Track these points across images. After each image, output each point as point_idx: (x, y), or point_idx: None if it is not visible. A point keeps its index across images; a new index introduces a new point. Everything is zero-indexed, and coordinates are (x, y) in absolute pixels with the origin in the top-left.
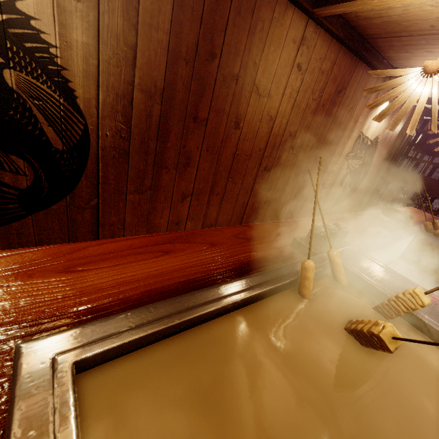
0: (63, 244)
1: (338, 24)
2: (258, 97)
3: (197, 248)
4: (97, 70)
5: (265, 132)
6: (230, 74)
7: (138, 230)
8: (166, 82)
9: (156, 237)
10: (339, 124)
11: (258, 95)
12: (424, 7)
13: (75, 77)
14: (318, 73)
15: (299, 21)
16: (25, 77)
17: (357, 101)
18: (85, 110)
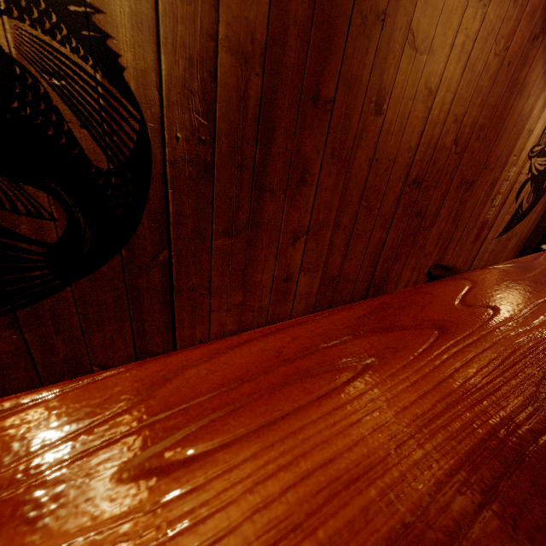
0: (124, 366)
1: None
2: (413, 53)
3: (418, 343)
4: (154, 11)
5: (419, 118)
6: (372, 11)
7: (230, 294)
8: (270, 31)
9: (320, 322)
10: (528, 97)
11: (413, 50)
12: None
13: (118, 27)
14: (508, 4)
15: None
16: (30, 31)
17: None
18: (139, 94)
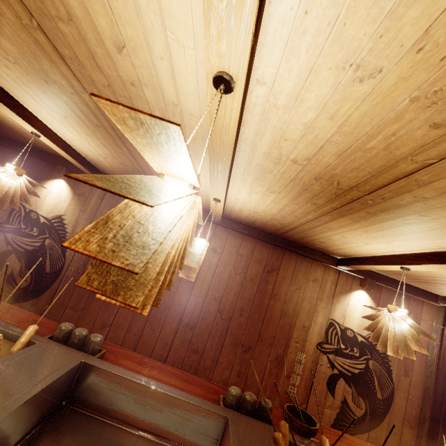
0: None
1: (240, 227)
2: None
3: (0, 310)
4: None
5: (186, 291)
6: None
7: None
8: None
9: None
10: (285, 302)
11: None
12: (255, 214)
13: None
14: (236, 255)
15: (209, 226)
16: (53, 242)
17: (303, 284)
18: (68, 257)
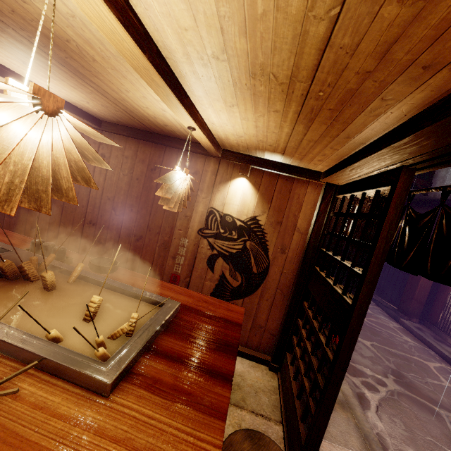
0: None
1: (118, 129)
2: None
3: None
4: None
5: (85, 195)
6: None
7: None
8: None
9: None
10: None
11: None
12: (92, 105)
13: None
14: (123, 158)
15: None
16: None
17: None
18: None
